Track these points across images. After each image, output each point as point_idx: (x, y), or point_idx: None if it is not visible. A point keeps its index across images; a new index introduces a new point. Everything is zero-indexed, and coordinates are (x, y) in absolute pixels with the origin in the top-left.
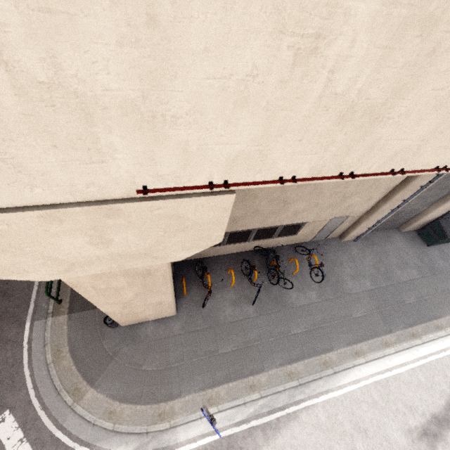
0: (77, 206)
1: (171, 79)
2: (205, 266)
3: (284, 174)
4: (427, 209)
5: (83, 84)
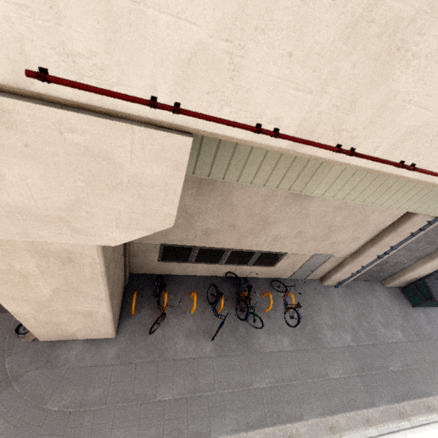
0: None
1: None
2: (166, 285)
3: (263, 119)
4: (413, 265)
5: None
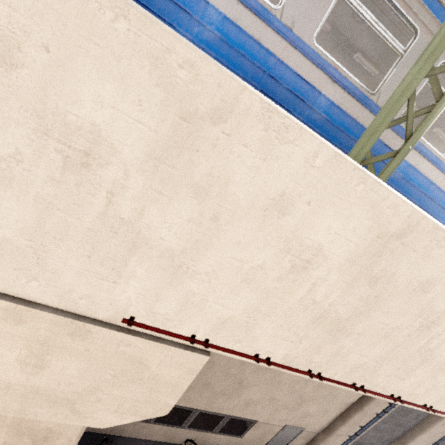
0: (53, 312)
1: (208, 249)
2: None
3: (261, 351)
4: None
5: (148, 229)
